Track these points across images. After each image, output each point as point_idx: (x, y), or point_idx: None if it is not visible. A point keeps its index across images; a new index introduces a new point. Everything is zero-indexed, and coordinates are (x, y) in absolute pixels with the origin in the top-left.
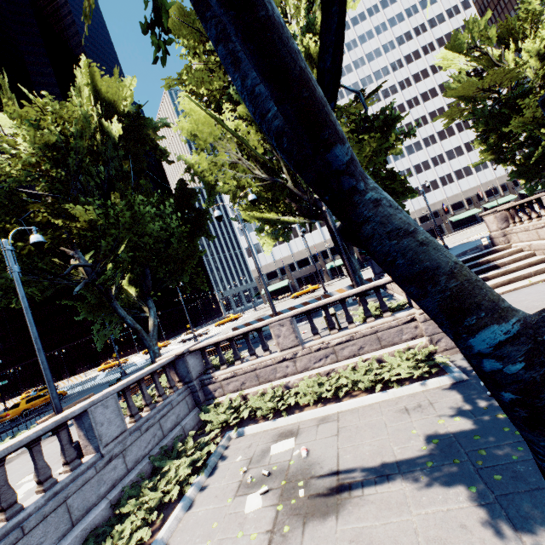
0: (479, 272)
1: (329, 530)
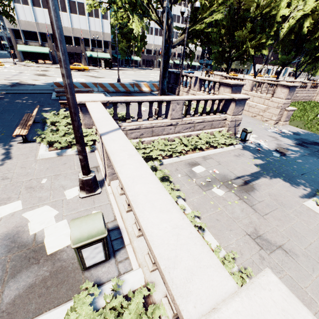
0: None
1: (259, 194)
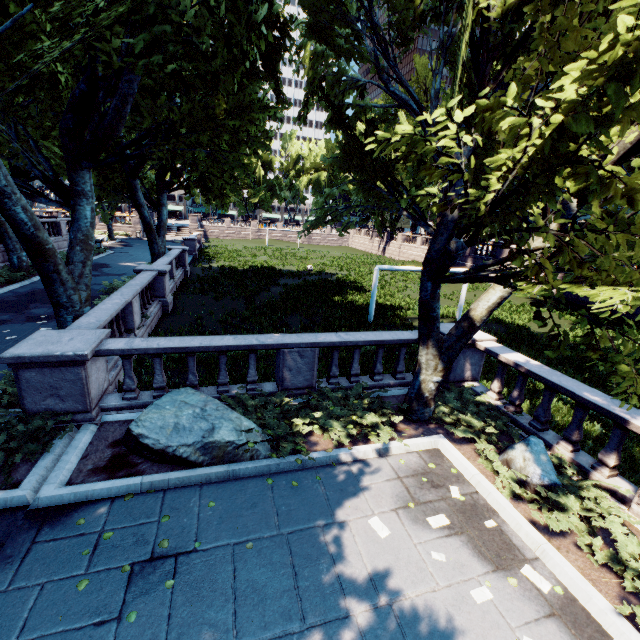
0: (177, 231)
1: None
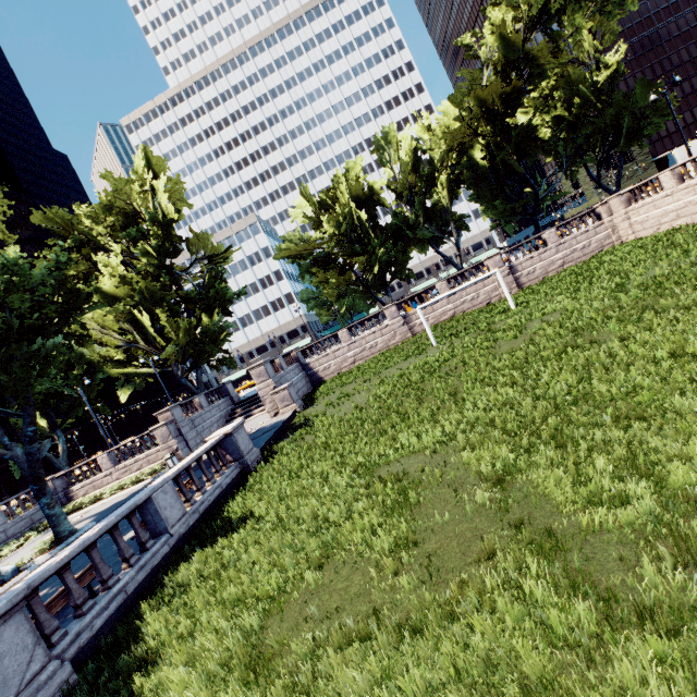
0: None
1: None
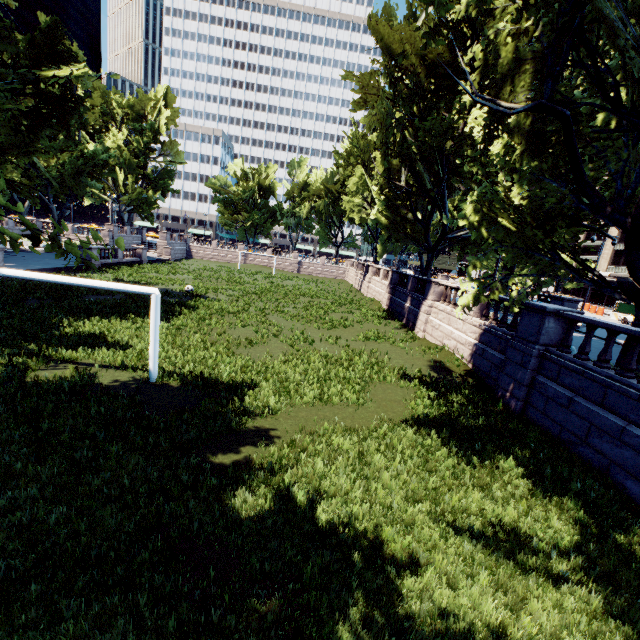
0: None
1: None
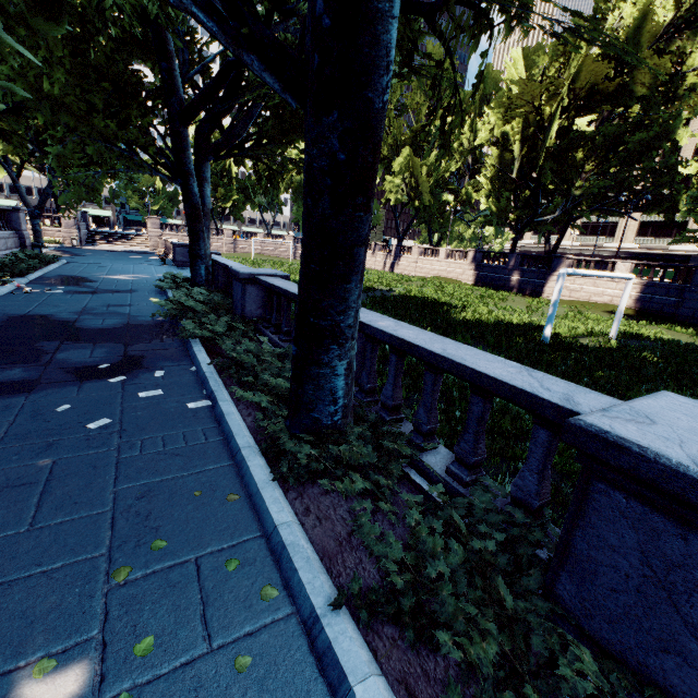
0: (125, 239)
1: None
